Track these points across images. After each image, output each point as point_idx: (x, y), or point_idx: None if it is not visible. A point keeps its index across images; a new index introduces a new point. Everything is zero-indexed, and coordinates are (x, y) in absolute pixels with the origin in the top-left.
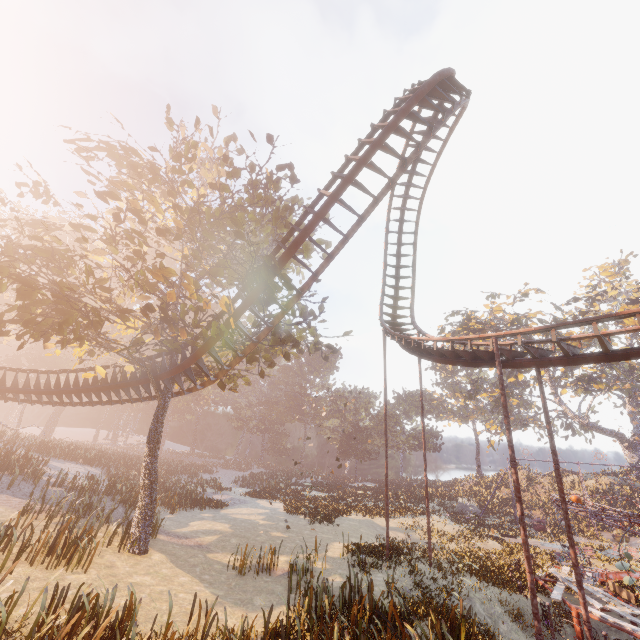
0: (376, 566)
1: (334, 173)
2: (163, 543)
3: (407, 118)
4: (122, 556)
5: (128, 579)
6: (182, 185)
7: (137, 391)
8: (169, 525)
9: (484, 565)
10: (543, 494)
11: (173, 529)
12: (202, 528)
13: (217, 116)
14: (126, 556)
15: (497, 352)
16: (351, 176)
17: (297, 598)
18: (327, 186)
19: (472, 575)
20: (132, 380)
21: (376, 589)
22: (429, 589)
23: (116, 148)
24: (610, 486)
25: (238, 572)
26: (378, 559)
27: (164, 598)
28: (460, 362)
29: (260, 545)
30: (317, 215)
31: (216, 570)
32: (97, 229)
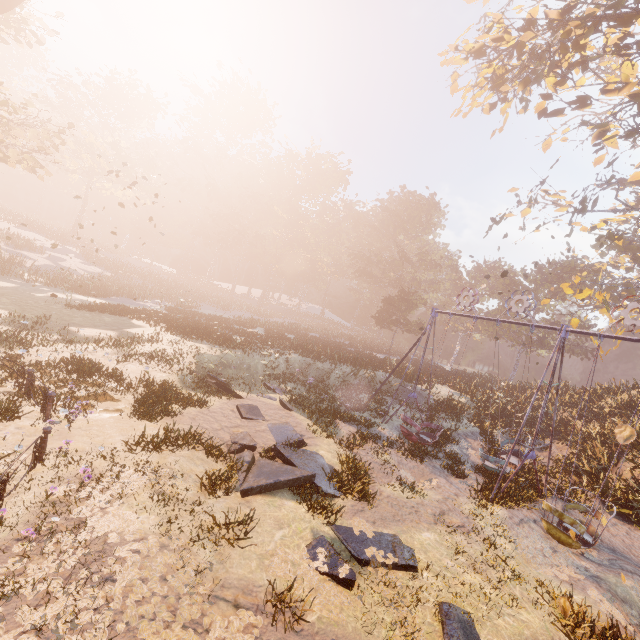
0: None
1: None
2: None
3: None
4: None
5: None
6: None
7: None
8: None
9: None
10: None
11: None
12: None
13: None
14: None
15: None
16: None
17: None
18: None
19: None
20: None
21: None
22: None
23: None
24: None
25: None
26: None
27: None
28: None
29: None
30: None
31: None
32: None
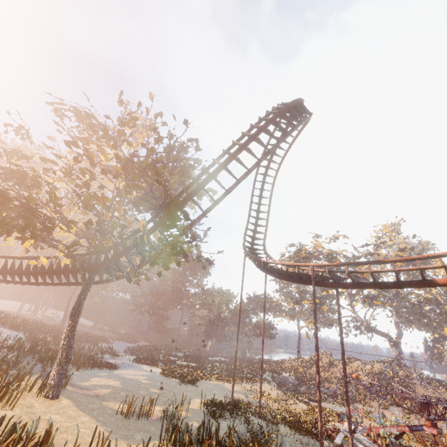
0: (222, 416)
1: (224, 150)
2: (70, 392)
3: (273, 124)
4: (39, 399)
5: (43, 416)
6: (123, 142)
7: (67, 278)
8: (75, 379)
9: (294, 419)
10: (338, 373)
11: (78, 382)
12: (99, 383)
13: (151, 99)
14: (42, 400)
15: (313, 276)
16: (235, 154)
17: (166, 436)
18: (219, 157)
19: (286, 425)
20: (65, 269)
21: (221, 432)
22: (257, 434)
23: (81, 112)
24: (380, 370)
25: (124, 416)
26: (224, 411)
27: (70, 431)
28: (291, 279)
29: (142, 398)
30: (211, 175)
31: (108, 414)
32: (57, 162)
